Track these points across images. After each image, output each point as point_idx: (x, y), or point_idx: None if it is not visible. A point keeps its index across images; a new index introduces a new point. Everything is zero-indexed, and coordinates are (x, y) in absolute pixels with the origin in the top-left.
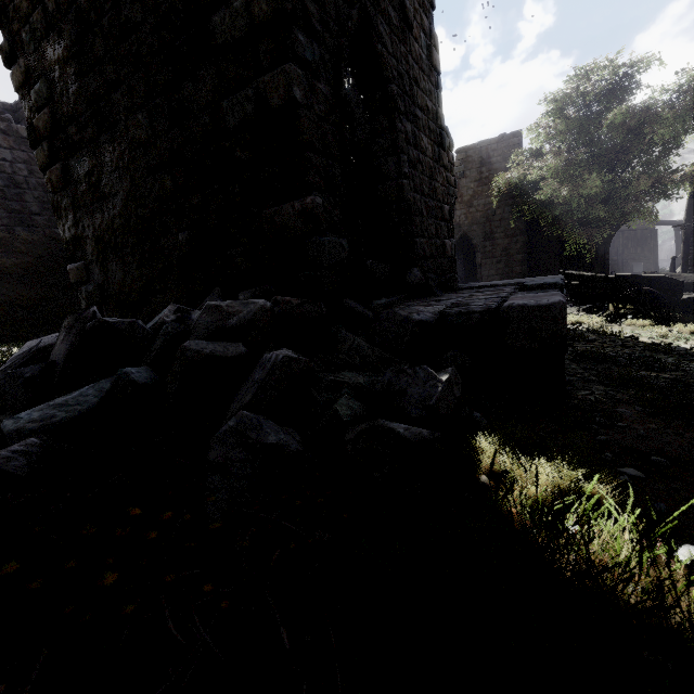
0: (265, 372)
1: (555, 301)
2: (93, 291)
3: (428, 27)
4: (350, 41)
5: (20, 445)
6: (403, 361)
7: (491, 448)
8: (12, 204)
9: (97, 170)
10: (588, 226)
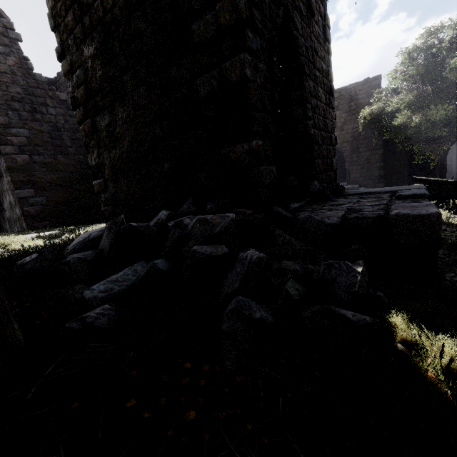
0: (244, 267)
1: (433, 212)
2: (109, 197)
3: (323, 12)
4: (278, 32)
5: (100, 309)
6: (321, 252)
7: (404, 325)
8: (56, 141)
9: (113, 123)
10: (432, 142)
